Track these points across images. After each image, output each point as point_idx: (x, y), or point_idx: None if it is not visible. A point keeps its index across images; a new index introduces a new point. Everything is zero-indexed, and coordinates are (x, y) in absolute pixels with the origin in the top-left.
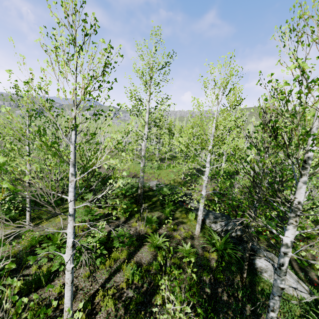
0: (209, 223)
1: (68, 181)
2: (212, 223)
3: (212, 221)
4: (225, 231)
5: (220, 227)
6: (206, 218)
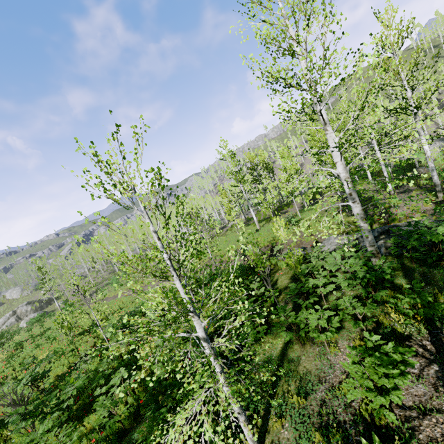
0: None
1: (203, 308)
2: None
3: None
4: None
5: None
6: None
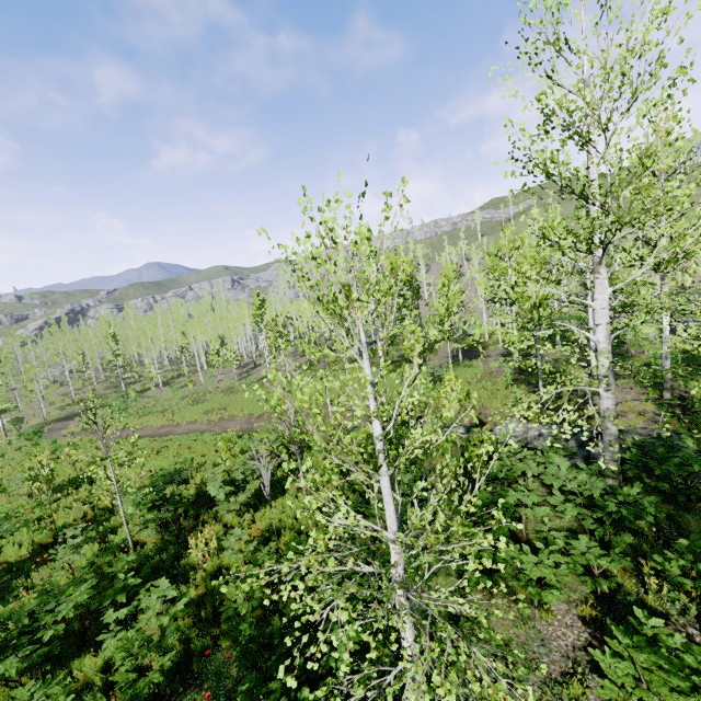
0: None
1: (298, 492)
2: None
3: None
4: None
5: None
6: None
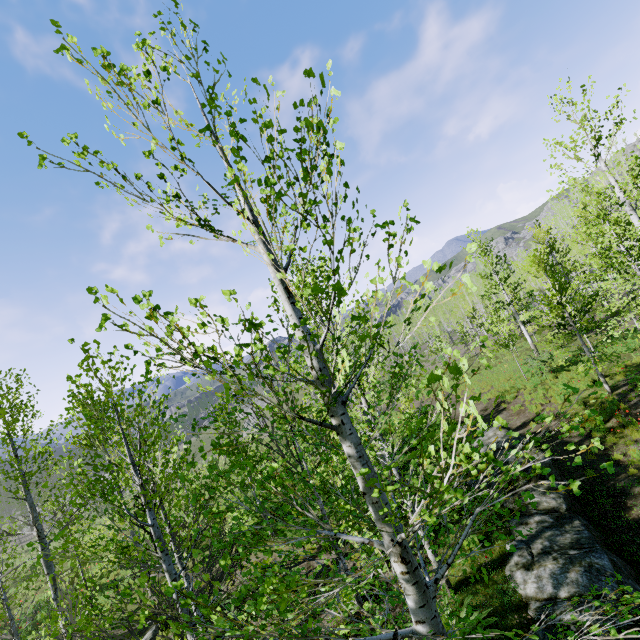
0: (512, 567)
1: None
2: (520, 567)
3: (523, 562)
4: (547, 599)
5: (534, 583)
6: (517, 548)
